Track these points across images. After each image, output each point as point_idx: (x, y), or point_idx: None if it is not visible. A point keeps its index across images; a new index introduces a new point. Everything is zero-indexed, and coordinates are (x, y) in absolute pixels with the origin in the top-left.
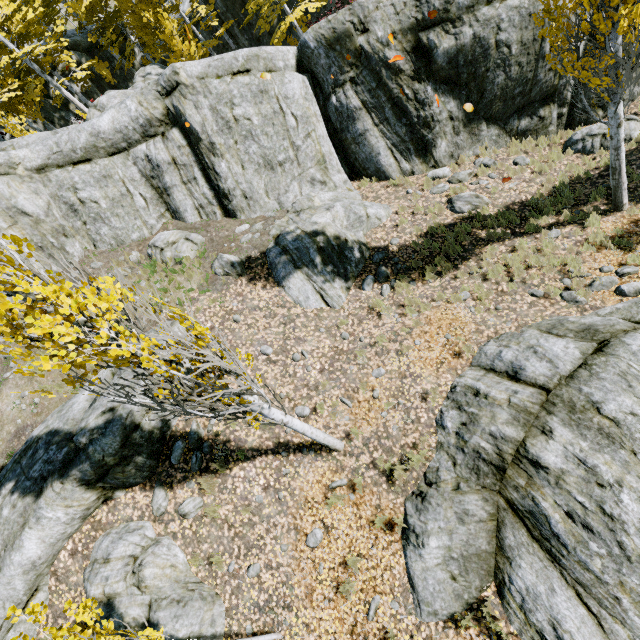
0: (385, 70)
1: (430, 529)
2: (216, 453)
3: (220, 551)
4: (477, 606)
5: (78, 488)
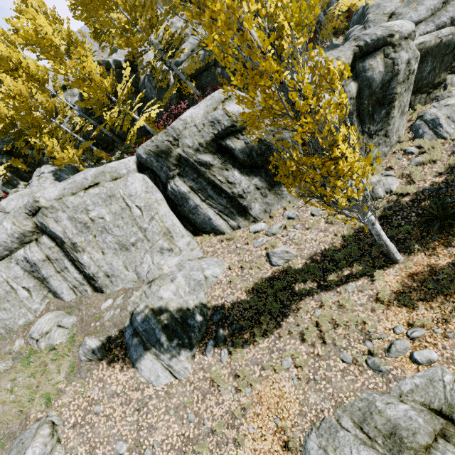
0: (200, 167)
1: None
2: None
3: None
4: None
5: None
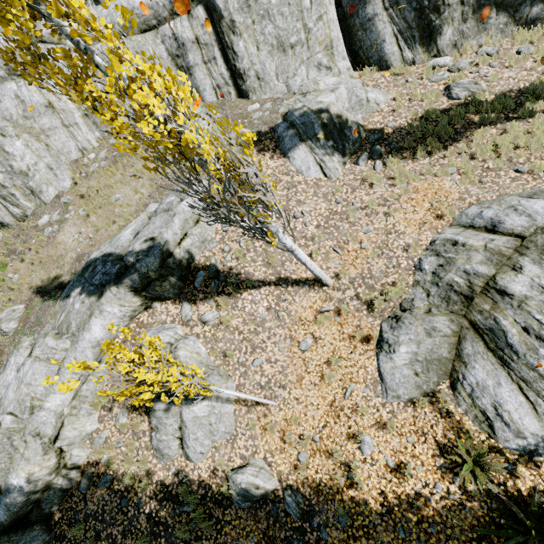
0: None
1: (401, 340)
2: (230, 282)
3: (232, 348)
4: (433, 394)
5: (129, 293)
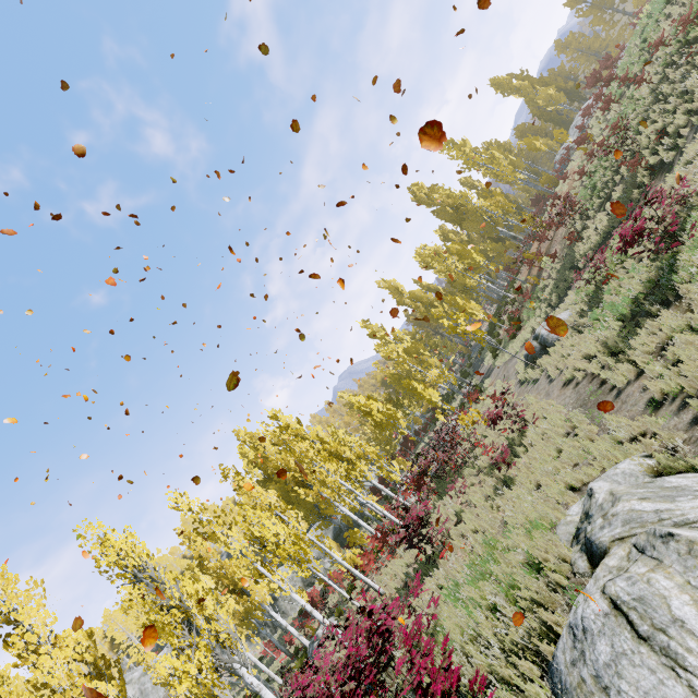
0: None
1: None
2: None
3: None
4: None
5: None
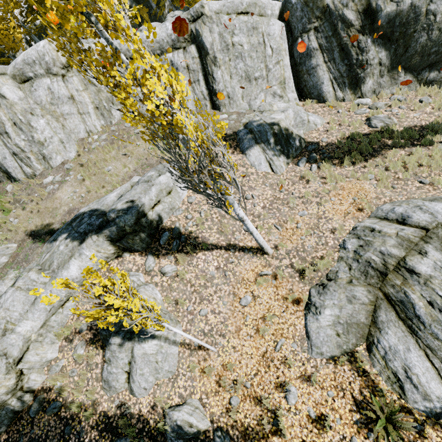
0: (341, 23)
1: (326, 304)
2: (189, 243)
3: (183, 298)
4: (351, 354)
5: (106, 242)
